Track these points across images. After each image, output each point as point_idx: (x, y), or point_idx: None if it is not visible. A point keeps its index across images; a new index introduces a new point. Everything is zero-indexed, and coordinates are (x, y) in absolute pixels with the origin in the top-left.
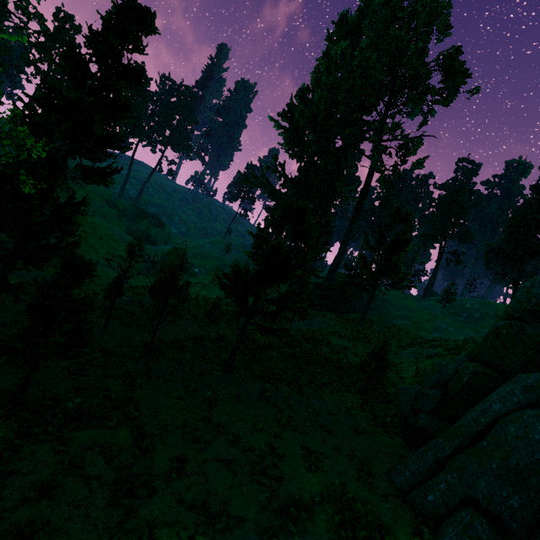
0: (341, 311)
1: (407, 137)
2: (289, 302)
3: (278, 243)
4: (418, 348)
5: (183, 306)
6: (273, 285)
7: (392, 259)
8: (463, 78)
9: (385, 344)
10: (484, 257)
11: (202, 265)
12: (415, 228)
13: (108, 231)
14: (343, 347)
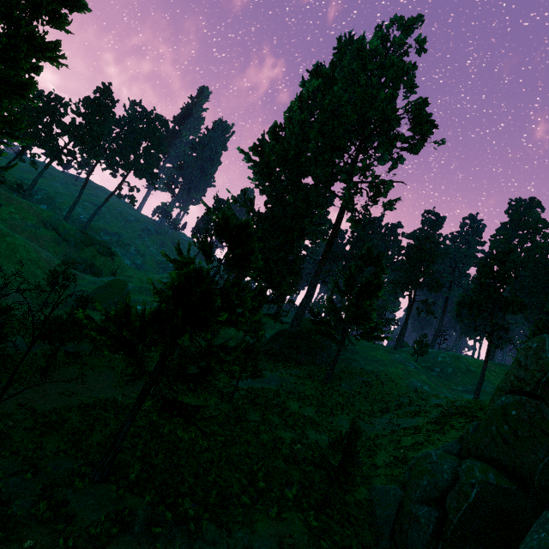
0: (306, 364)
1: (377, 178)
2: (213, 362)
3: (198, 270)
4: (393, 416)
5: (102, 354)
6: (184, 335)
7: (363, 305)
8: (431, 127)
9: (353, 428)
10: (456, 308)
11: (148, 302)
12: (387, 271)
13: (32, 255)
14: (303, 416)
